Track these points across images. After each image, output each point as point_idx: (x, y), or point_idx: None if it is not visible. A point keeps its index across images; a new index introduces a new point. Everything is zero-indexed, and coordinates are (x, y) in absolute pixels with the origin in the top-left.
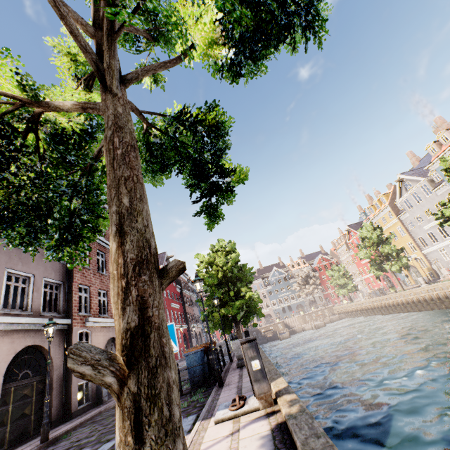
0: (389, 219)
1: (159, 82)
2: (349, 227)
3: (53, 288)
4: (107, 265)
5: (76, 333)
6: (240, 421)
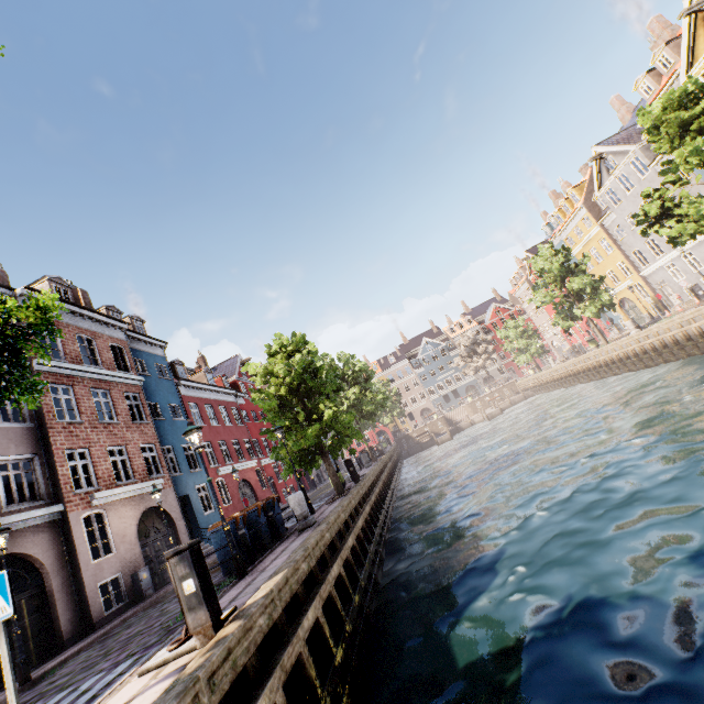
0: (587, 229)
1: None
2: (528, 253)
3: (21, 467)
4: (117, 407)
5: (78, 520)
6: (159, 674)
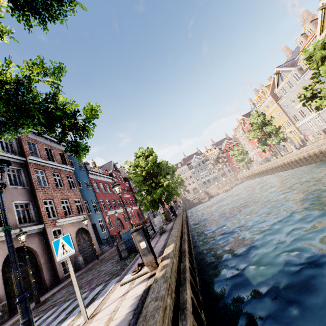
0: (271, 105)
1: (8, 35)
2: (243, 116)
3: (24, 207)
4: (63, 181)
5: (50, 232)
6: (133, 283)
